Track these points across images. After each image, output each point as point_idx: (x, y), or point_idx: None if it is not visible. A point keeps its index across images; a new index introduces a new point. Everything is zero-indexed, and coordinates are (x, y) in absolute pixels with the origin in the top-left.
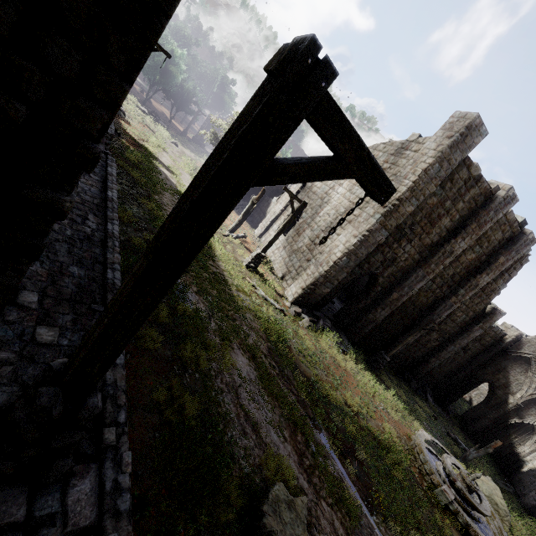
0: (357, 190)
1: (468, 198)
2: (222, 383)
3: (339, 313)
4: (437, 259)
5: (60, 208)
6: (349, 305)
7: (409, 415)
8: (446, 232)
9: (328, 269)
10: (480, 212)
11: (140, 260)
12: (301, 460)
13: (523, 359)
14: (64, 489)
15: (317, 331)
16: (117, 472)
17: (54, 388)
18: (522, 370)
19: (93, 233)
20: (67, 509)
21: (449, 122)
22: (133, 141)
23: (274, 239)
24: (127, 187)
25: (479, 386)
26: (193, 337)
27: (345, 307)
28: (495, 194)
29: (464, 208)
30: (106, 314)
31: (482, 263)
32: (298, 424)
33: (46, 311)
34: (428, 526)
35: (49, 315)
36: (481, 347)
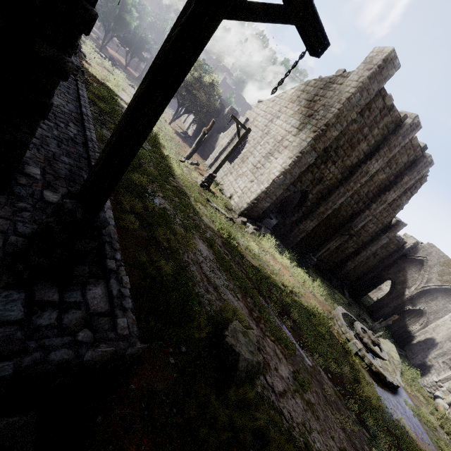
0: (292, 121)
1: (382, 126)
2: (188, 258)
3: (277, 225)
4: (355, 178)
5: (64, 68)
6: (285, 218)
7: (331, 300)
8: (364, 155)
9: (268, 186)
10: (391, 137)
11: (138, 88)
12: (250, 312)
13: (418, 261)
14: (83, 291)
15: (260, 236)
16: (120, 286)
17: (75, 200)
18: (416, 270)
19: (75, 136)
20: (87, 301)
21: (369, 57)
22: (95, 80)
23: (223, 162)
24: (96, 114)
25: (384, 288)
26: (163, 227)
27: (281, 220)
28: (403, 122)
29: (378, 134)
30: (113, 136)
31: (391, 182)
32: (247, 291)
33: (48, 183)
34: (343, 363)
35: (51, 185)
36: (387, 253)
